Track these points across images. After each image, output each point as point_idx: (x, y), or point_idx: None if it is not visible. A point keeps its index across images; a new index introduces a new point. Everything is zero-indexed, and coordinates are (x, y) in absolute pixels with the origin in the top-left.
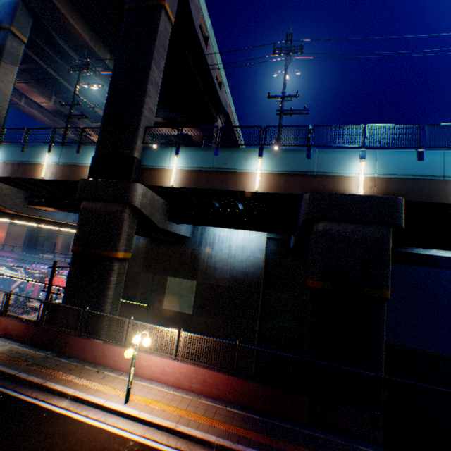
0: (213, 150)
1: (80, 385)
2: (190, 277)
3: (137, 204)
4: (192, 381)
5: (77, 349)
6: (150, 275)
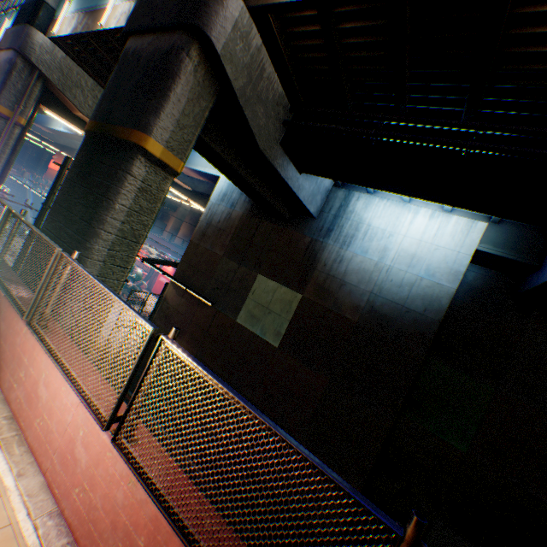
0: None
1: None
2: (293, 286)
3: (217, 38)
4: None
5: None
6: (233, 265)
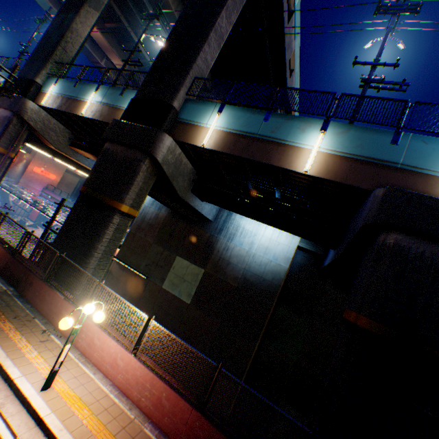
0: (264, 114)
1: (9, 341)
2: (199, 264)
3: (159, 157)
4: (143, 393)
5: (38, 296)
6: (160, 249)
